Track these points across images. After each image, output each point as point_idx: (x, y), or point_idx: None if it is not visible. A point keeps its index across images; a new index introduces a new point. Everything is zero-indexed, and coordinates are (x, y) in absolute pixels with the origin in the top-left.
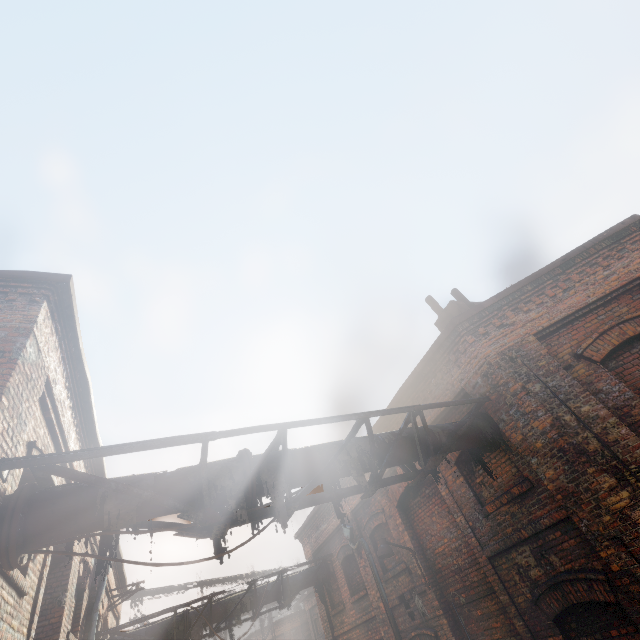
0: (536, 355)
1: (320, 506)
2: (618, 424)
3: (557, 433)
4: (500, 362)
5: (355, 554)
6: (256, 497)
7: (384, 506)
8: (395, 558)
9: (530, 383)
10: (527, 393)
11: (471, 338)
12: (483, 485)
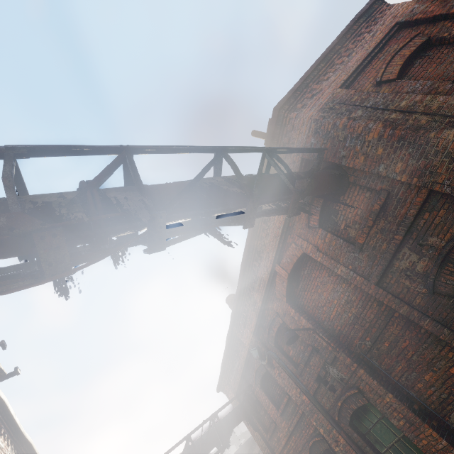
0: (348, 97)
1: (228, 348)
2: (434, 98)
3: (391, 129)
4: (323, 114)
5: (268, 369)
6: (109, 226)
7: (277, 309)
8: (301, 349)
9: (352, 113)
10: (353, 120)
11: (294, 113)
12: (348, 227)
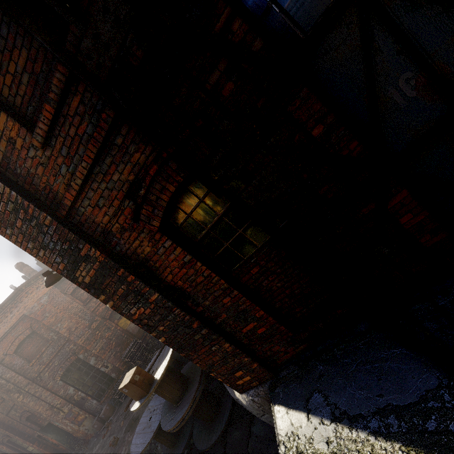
0: None
1: None
2: (19, 376)
3: (0, 388)
4: None
5: None
6: None
7: None
8: None
9: None
10: None
11: None
12: None
